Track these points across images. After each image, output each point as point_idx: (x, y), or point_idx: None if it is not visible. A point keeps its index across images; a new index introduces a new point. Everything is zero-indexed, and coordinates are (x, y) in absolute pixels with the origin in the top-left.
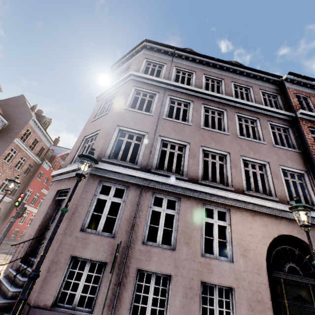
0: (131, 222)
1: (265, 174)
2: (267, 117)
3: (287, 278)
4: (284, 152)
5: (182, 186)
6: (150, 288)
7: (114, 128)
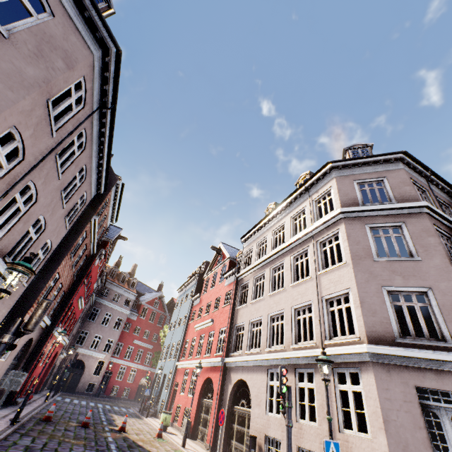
0: None
1: None
2: None
3: None
4: None
5: None
6: None
7: None
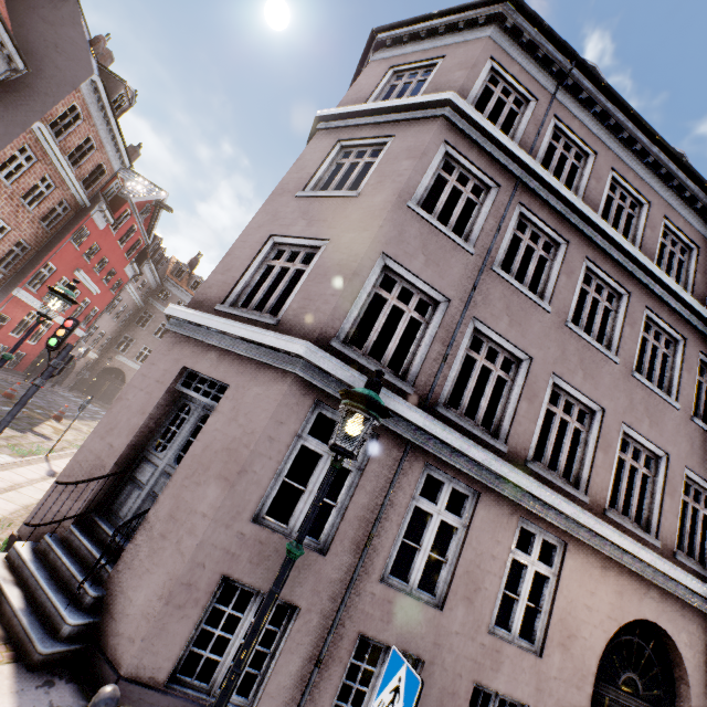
0: (368, 525)
1: (651, 479)
2: (703, 343)
3: (617, 699)
4: (704, 439)
5: (497, 471)
6: (375, 676)
7: (375, 258)
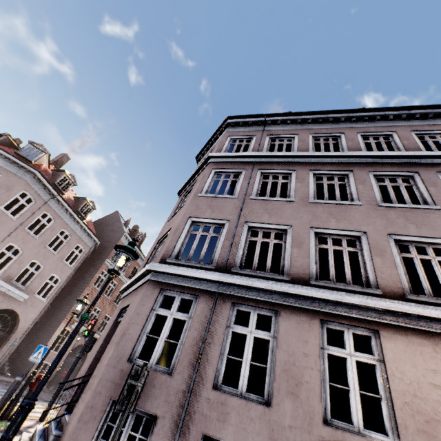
0: (198, 350)
1: None
2: (436, 167)
3: None
4: None
5: (279, 290)
6: None
7: (186, 220)
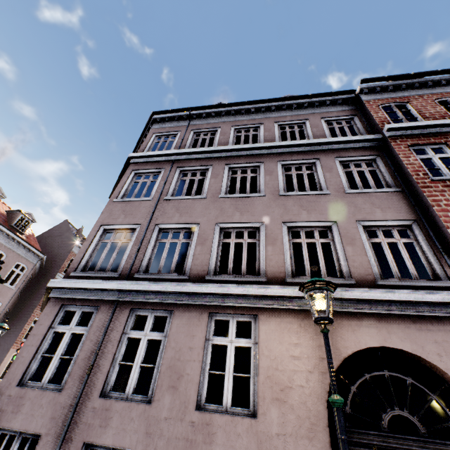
0: (91, 361)
1: (331, 243)
2: (335, 153)
3: (387, 444)
4: (366, 197)
5: (173, 290)
6: None
7: (97, 229)
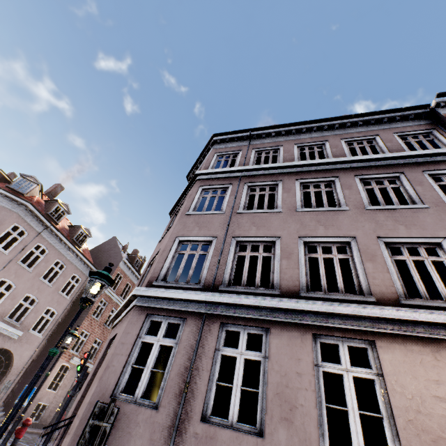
0: (185, 378)
1: (445, 262)
2: (420, 166)
3: None
4: None
5: (268, 305)
6: None
7: (173, 240)
